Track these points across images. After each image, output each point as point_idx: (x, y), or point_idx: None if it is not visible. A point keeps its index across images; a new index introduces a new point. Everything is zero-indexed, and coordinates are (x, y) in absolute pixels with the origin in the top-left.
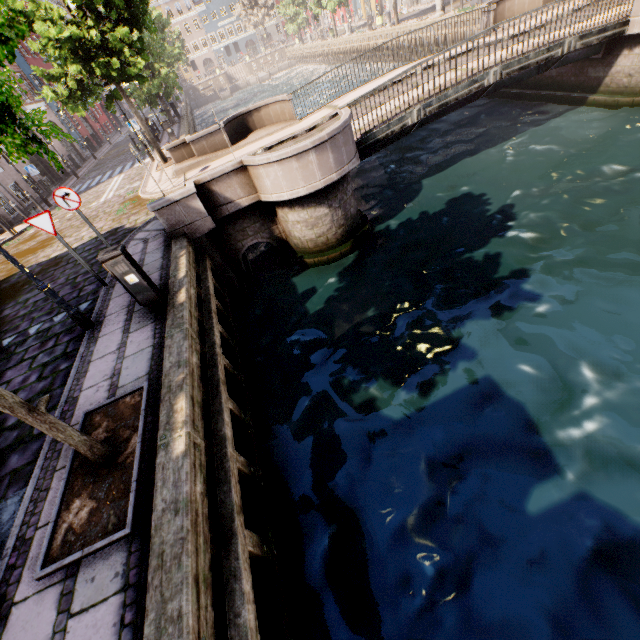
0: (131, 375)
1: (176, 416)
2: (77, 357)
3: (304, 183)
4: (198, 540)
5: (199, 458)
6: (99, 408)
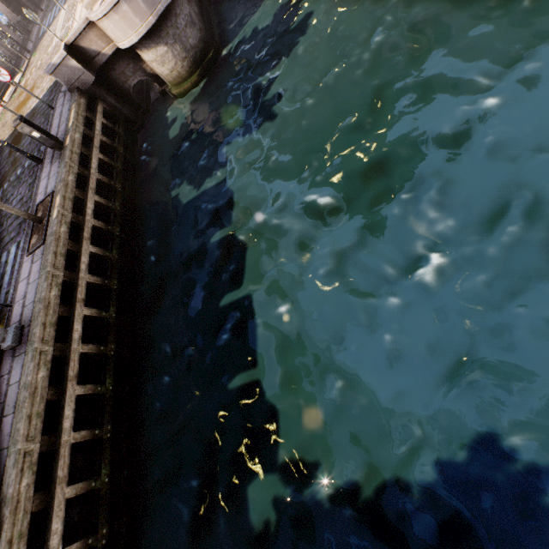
0: (51, 187)
1: (56, 204)
2: (37, 180)
3: (132, 31)
4: (59, 244)
5: (66, 220)
6: (41, 203)
